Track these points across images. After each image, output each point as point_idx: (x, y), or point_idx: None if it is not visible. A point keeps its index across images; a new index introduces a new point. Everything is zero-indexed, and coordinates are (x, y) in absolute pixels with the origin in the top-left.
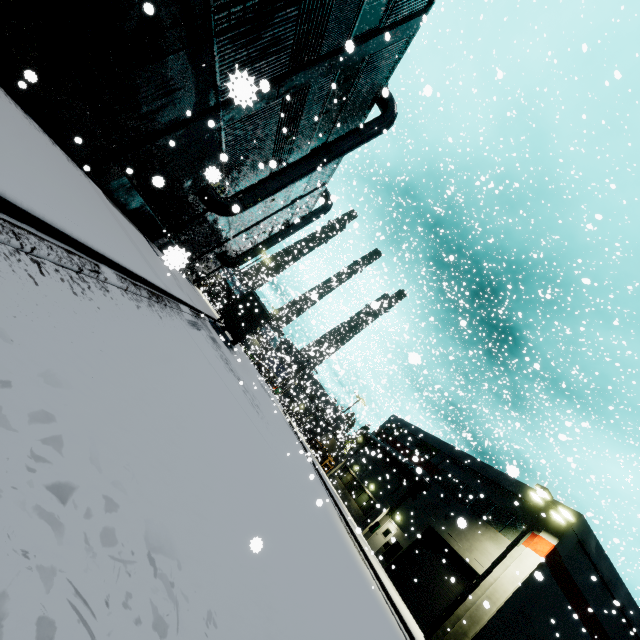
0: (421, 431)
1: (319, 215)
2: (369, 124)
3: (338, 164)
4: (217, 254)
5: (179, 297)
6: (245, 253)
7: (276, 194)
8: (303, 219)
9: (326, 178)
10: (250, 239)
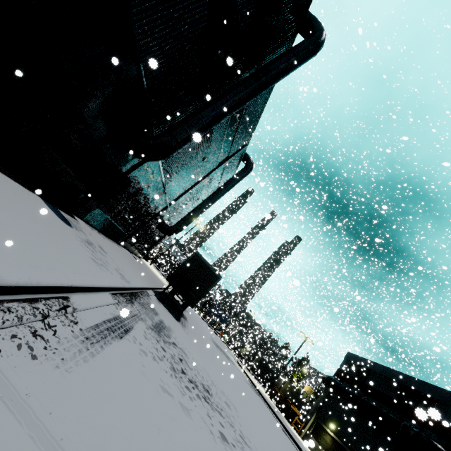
0: (394, 372)
1: (244, 175)
2: (301, 43)
3: (258, 119)
4: (157, 224)
5: (59, 283)
6: (183, 219)
7: (206, 152)
8: (230, 180)
9: (247, 138)
10: (185, 207)
